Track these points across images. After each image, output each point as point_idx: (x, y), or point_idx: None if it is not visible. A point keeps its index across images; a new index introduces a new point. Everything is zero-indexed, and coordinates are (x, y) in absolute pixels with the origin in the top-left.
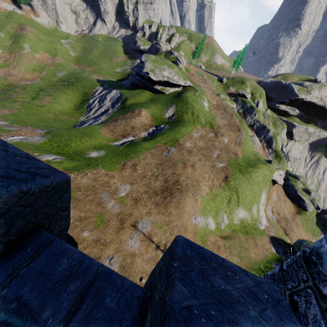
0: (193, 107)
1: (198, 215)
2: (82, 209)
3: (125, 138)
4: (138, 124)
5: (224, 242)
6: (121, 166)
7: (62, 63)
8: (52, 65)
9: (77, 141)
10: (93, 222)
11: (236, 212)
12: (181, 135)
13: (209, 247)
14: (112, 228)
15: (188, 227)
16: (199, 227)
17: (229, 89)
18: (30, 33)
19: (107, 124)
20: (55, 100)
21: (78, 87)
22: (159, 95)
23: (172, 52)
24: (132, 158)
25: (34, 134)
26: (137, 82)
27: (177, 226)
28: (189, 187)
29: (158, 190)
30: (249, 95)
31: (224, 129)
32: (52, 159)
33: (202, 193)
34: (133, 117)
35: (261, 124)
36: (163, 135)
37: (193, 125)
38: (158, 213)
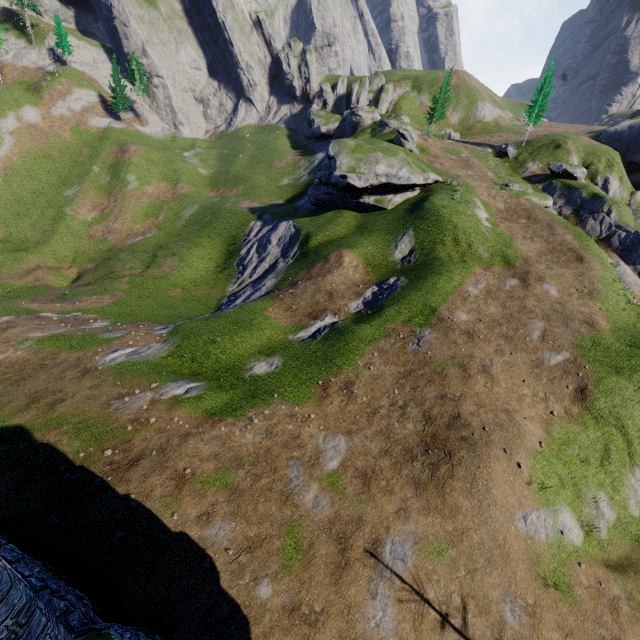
0: (455, 227)
1: (531, 507)
2: (249, 517)
3: (318, 321)
4: (339, 285)
5: (623, 584)
6: (320, 391)
7: (189, 192)
8: (174, 200)
9: (227, 343)
10: (278, 550)
11: (630, 484)
12: (439, 297)
13: (585, 605)
14: (322, 567)
15: (512, 546)
16: (541, 543)
17: (525, 167)
18: (136, 156)
19: (278, 296)
20: (183, 262)
21: (218, 229)
22: (373, 216)
23: (385, 123)
24: (340, 368)
25: (151, 339)
26: (325, 198)
27: (481, 544)
28: (492, 432)
29: (413, 446)
30: (581, 171)
31: (541, 264)
32: (184, 393)
33: (527, 445)
34: (327, 272)
35: (631, 233)
36: (398, 303)
37: (463, 268)
38: (424, 511)
